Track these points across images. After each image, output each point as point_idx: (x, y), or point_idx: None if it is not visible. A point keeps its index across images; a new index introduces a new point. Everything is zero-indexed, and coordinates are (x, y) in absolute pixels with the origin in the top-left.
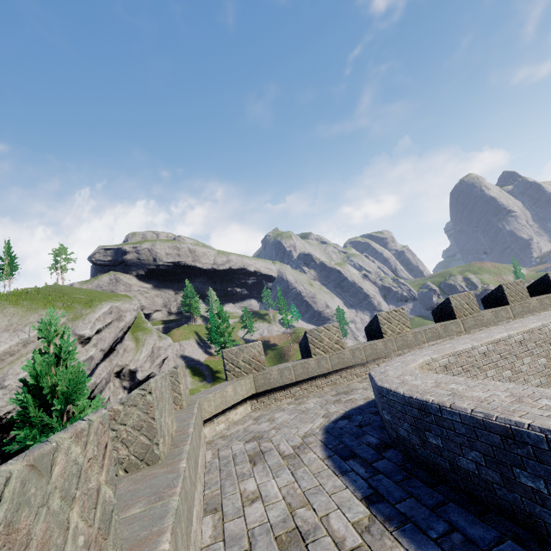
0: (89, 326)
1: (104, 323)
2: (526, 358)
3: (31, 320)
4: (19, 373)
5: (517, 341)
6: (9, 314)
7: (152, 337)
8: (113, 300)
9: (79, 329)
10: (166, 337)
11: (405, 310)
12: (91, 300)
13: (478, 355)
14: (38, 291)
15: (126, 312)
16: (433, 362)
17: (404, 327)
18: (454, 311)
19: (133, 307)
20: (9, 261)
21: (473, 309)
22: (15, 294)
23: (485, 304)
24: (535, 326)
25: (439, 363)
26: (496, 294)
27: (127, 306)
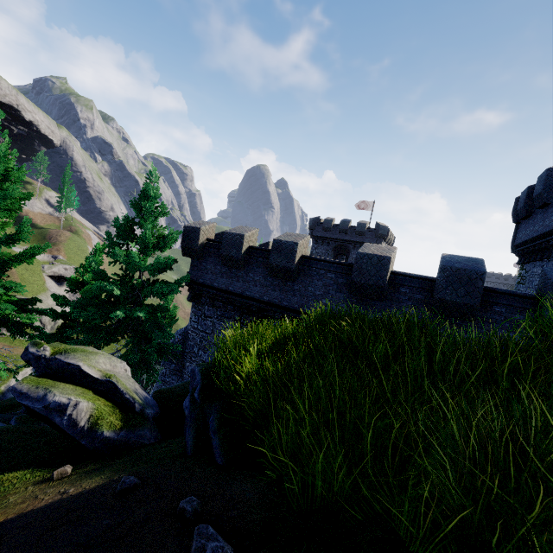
0: None
1: None
2: None
3: None
4: None
5: None
6: None
7: None
8: None
9: None
10: None
11: None
12: None
13: None
14: None
15: None
16: None
17: None
18: (269, 247)
19: None
20: None
21: None
22: None
23: None
24: None
25: None
26: None
27: None
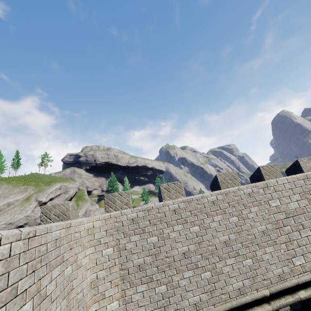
0: (46, 196)
1: (55, 194)
2: (217, 216)
3: (14, 192)
4: (1, 221)
5: (210, 201)
6: (4, 188)
7: (87, 204)
8: (64, 181)
9: (40, 197)
10: (95, 204)
11: (181, 183)
12: (51, 182)
13: (168, 211)
14: (25, 176)
15: (71, 189)
16: (122, 215)
17: (179, 195)
18: (219, 184)
19: (75, 186)
20: (17, 160)
21: (235, 183)
22: (11, 177)
23: (252, 181)
24: (230, 189)
25: (127, 217)
26: (257, 173)
27: (72, 185)
